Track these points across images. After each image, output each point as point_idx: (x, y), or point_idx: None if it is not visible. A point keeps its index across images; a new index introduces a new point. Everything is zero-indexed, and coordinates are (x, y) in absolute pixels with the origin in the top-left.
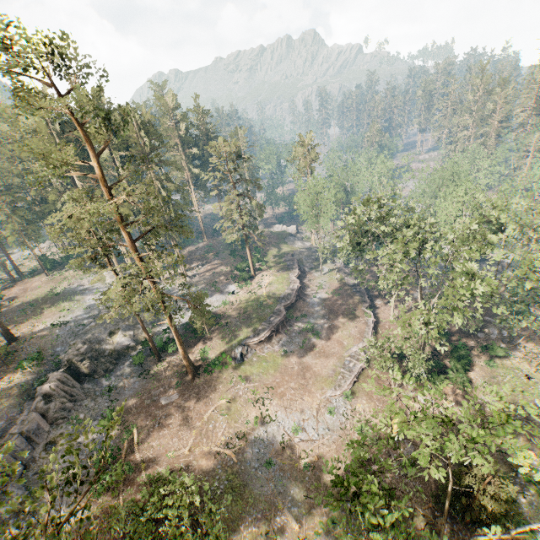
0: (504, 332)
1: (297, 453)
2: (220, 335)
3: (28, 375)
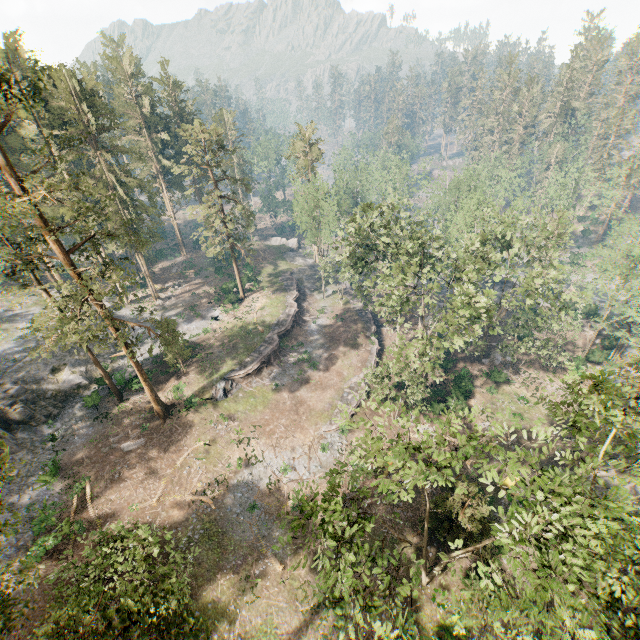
0: (508, 358)
1: (285, 494)
2: (199, 368)
3: None
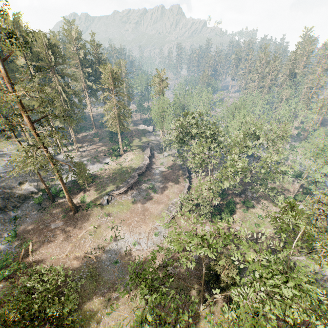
0: (255, 195)
1: (133, 257)
2: (95, 188)
3: None
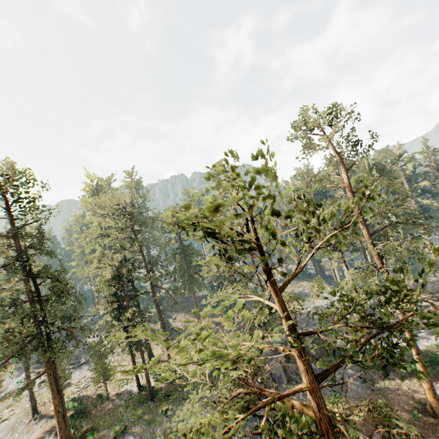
0: None
1: None
2: None
3: (276, 338)
